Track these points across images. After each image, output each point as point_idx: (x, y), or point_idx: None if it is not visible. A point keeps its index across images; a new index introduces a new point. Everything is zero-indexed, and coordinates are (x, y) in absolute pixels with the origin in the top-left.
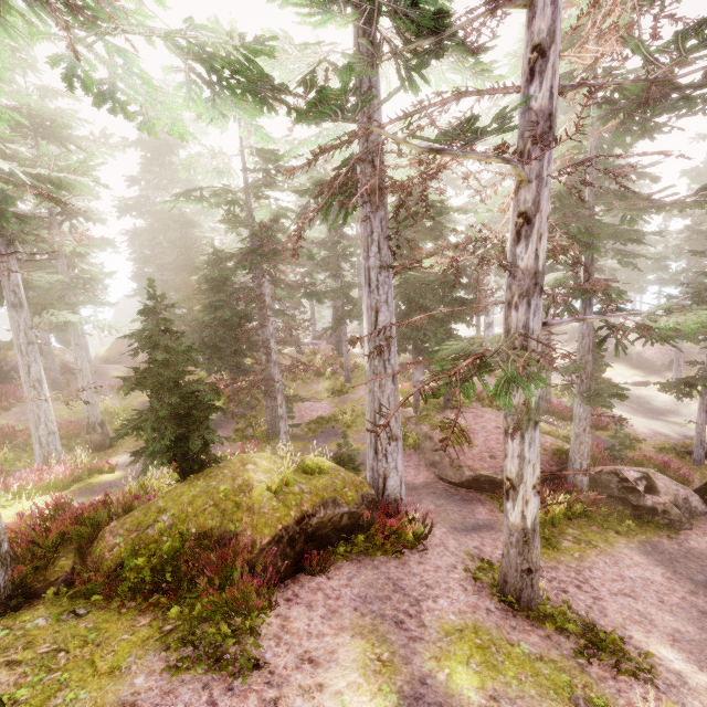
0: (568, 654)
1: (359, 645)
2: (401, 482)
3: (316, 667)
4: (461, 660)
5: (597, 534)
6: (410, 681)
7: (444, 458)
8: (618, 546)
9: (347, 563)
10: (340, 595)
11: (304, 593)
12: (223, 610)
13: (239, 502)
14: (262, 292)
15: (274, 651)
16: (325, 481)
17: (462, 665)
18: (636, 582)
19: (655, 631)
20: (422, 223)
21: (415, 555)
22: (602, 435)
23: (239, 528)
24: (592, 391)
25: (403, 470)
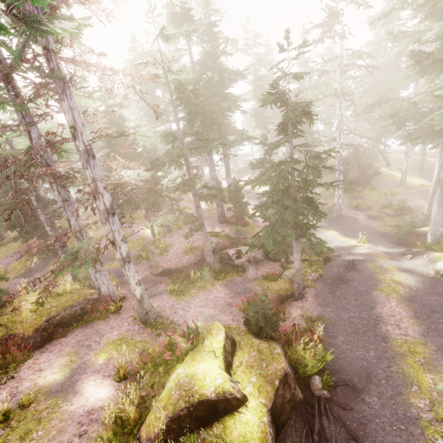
0: (154, 336)
1: (65, 359)
2: (108, 288)
3: (41, 371)
4: (106, 351)
5: (211, 282)
6: (79, 364)
7: (155, 263)
8: (216, 285)
9: (79, 329)
10: (68, 343)
11: (51, 347)
12: (4, 365)
13: (15, 321)
14: (38, 192)
15: (25, 371)
16: (68, 297)
17: (105, 353)
18: (211, 299)
19: (201, 317)
20: (127, 138)
21: (116, 316)
22: (245, 229)
23: (16, 332)
24: (237, 210)
25: (109, 282)
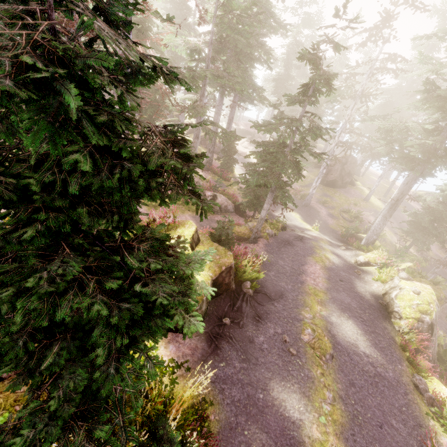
0: None
1: None
2: None
3: None
4: None
5: (181, 210)
6: None
7: None
8: (185, 214)
9: None
10: None
11: None
12: None
13: None
14: None
15: None
16: None
17: None
18: None
19: None
20: (148, 35)
21: None
22: (225, 183)
23: None
24: (225, 162)
25: None
